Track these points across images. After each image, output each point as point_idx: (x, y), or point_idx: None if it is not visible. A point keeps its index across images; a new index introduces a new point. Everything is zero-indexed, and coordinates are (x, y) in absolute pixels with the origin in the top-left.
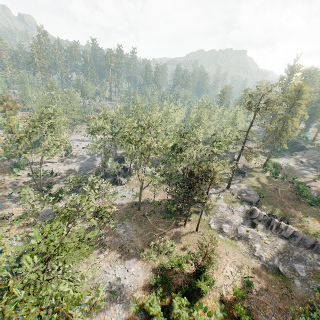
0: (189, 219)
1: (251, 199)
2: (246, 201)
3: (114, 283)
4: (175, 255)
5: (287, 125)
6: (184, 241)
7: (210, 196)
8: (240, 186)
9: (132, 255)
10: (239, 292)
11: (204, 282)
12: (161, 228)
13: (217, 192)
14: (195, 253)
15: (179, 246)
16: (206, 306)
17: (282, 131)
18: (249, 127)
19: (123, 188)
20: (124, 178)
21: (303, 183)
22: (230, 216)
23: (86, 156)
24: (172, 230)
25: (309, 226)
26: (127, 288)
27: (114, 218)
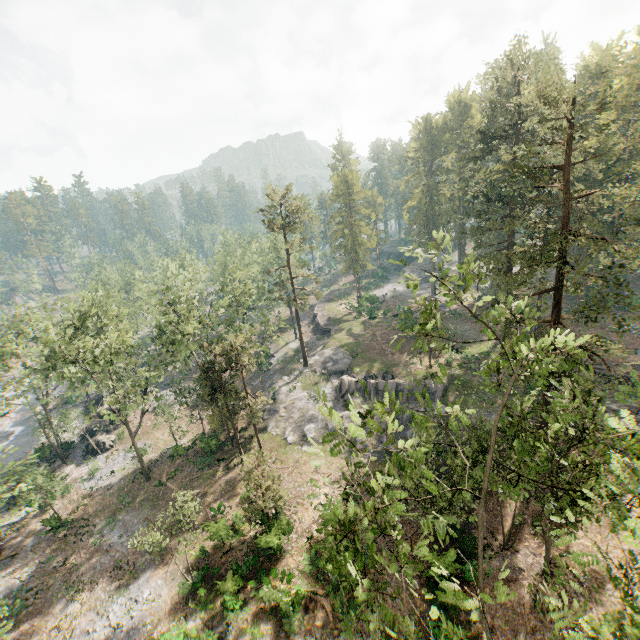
0: (250, 447)
1: (340, 366)
2: (334, 373)
3: (108, 639)
4: (229, 520)
5: (357, 235)
6: (243, 488)
7: (280, 391)
8: (323, 354)
9: (144, 568)
10: (329, 516)
11: (270, 534)
12: (198, 488)
13: (292, 379)
14: (251, 497)
15: (234, 502)
16: (284, 570)
17: (355, 246)
18: (288, 257)
19: (111, 455)
20: (108, 435)
21: (409, 310)
22: (314, 408)
23: (12, 430)
24: (219, 482)
25: (417, 369)
26: (139, 631)
27: (97, 520)
